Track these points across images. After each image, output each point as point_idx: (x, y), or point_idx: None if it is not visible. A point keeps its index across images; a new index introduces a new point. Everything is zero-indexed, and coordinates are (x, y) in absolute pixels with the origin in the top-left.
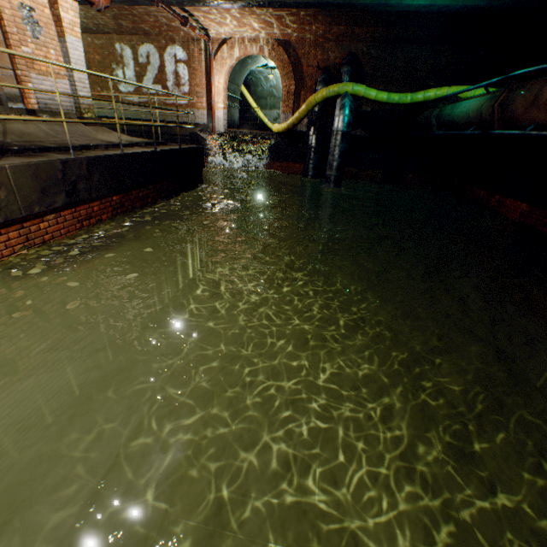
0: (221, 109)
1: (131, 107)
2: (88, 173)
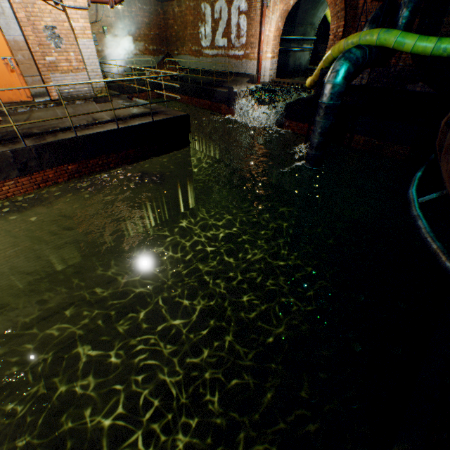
0: (269, 59)
1: (207, 59)
2: (38, 155)
